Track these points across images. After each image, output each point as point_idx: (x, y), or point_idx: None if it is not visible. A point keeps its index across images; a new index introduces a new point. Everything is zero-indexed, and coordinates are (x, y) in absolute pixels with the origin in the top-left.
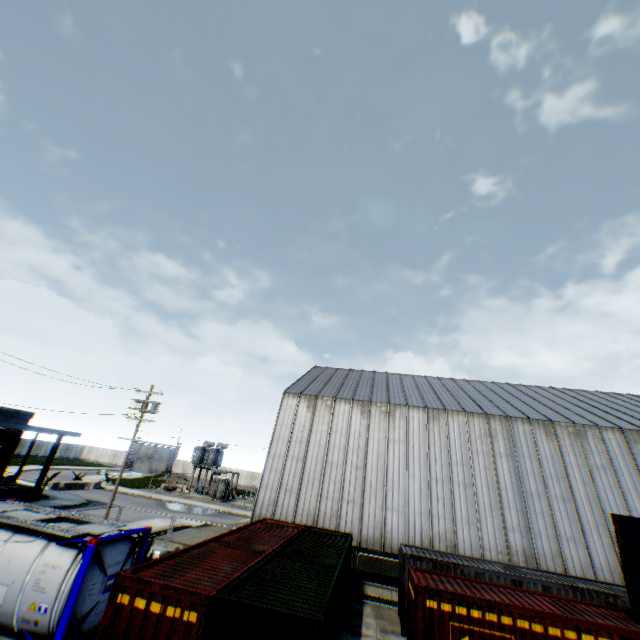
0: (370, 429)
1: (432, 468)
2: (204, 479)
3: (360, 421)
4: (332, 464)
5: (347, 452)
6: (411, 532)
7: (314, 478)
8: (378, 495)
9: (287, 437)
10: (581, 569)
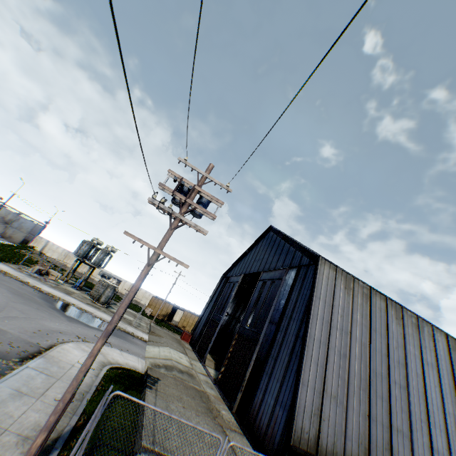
0: (405, 340)
1: None
2: (84, 275)
3: (396, 327)
4: (376, 373)
5: (389, 362)
6: None
7: (360, 387)
8: (423, 429)
9: (327, 318)
10: None
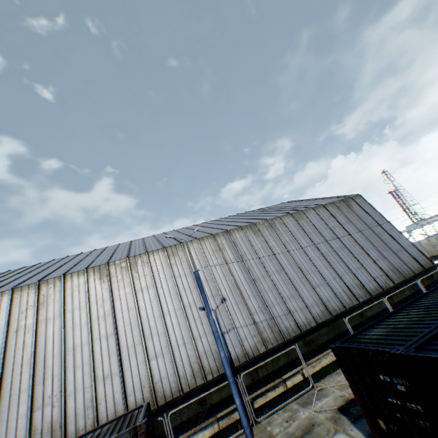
0: None
1: None
2: None
3: None
4: None
5: None
6: None
7: None
8: None
9: None
10: (114, 405)
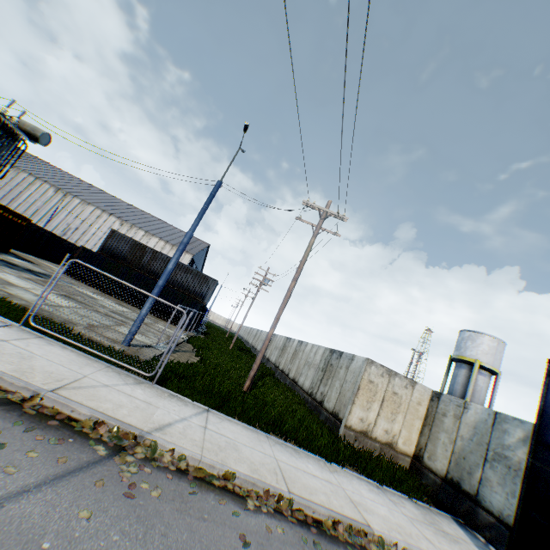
0: None
1: None
2: None
3: None
4: None
5: None
6: None
7: None
8: None
9: None
10: None
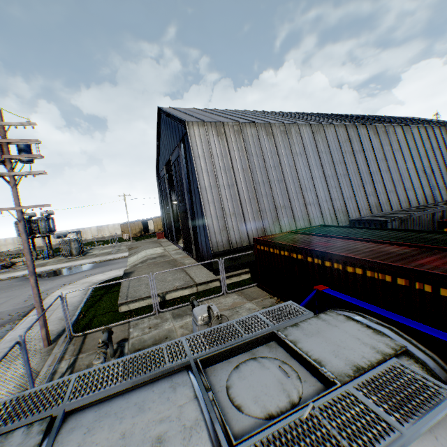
0: (278, 148)
1: (325, 169)
2: (45, 246)
3: (268, 142)
4: (260, 183)
5: (268, 170)
6: (324, 214)
7: (250, 198)
8: (299, 197)
9: (211, 168)
10: (395, 205)
